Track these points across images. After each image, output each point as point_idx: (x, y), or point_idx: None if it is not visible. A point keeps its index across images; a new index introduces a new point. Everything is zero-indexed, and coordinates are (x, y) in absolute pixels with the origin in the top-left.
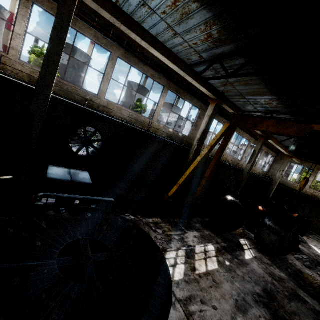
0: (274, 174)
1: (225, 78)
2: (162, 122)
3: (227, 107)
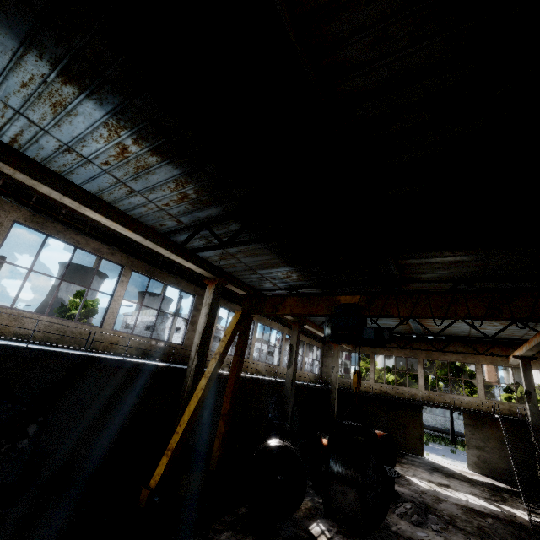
0: (329, 375)
1: (219, 248)
2: (136, 327)
3: (234, 288)
